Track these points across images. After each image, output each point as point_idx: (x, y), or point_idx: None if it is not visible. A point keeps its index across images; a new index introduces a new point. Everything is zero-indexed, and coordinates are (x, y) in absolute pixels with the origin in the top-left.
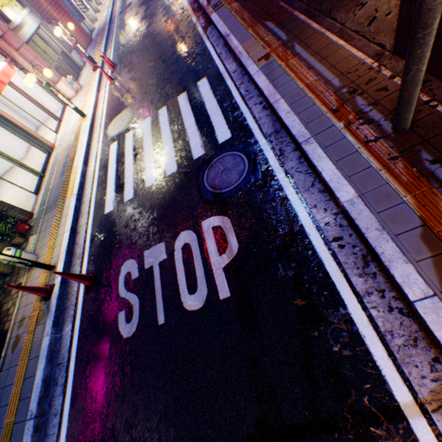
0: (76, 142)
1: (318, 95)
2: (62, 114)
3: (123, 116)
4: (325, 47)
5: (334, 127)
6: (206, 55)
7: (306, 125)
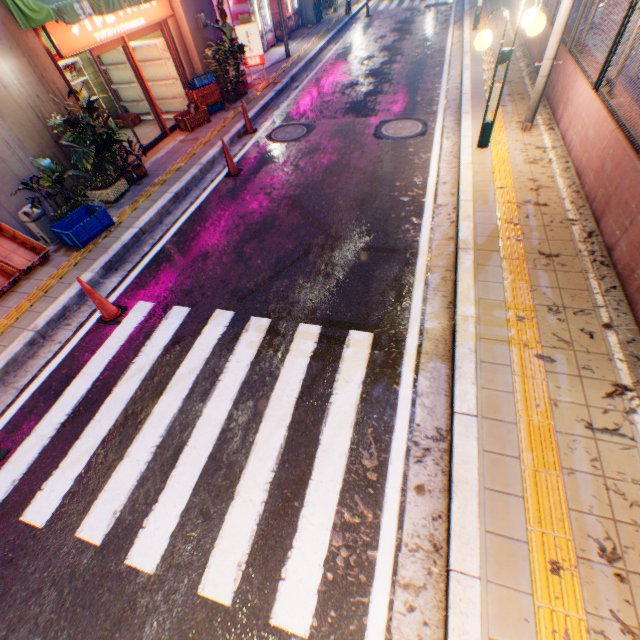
0: None
1: None
2: None
3: None
4: None
5: None
6: None
7: None
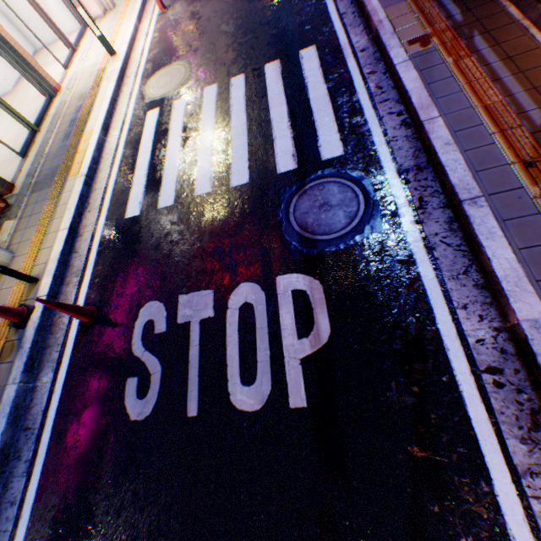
0: (94, 91)
1: (503, 130)
2: (78, 41)
3: (173, 70)
4: (526, 53)
5: (523, 191)
6: (321, 10)
7: (475, 173)
